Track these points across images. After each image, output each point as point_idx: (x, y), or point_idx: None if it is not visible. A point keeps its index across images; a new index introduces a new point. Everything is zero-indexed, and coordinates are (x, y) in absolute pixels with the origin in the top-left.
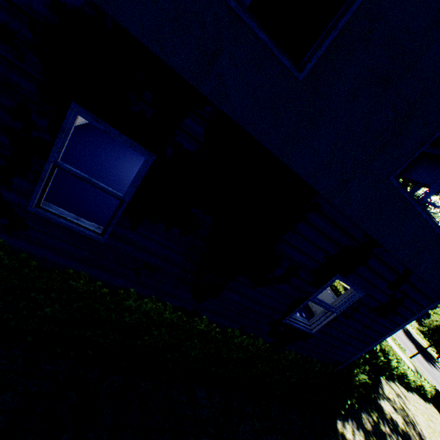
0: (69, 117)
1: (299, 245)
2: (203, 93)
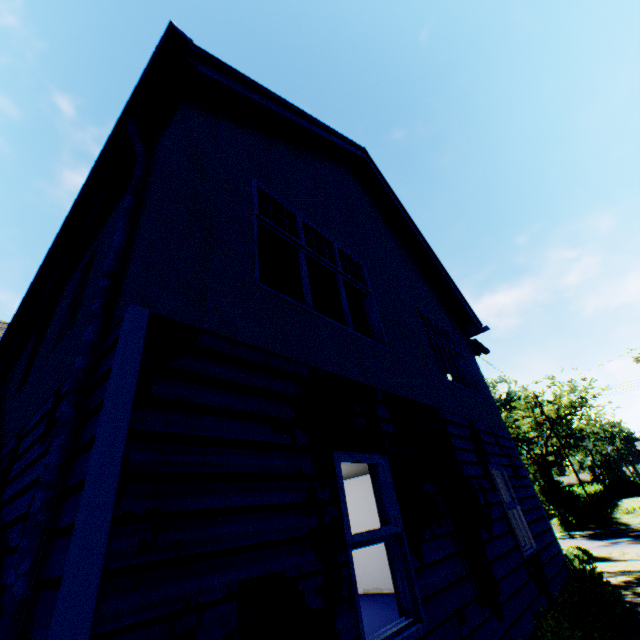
0: (337, 470)
1: (465, 459)
2: (372, 386)
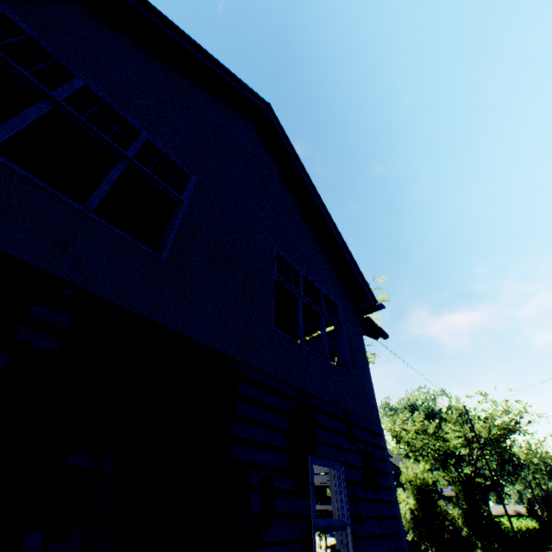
0: None
1: (253, 437)
2: (57, 276)
